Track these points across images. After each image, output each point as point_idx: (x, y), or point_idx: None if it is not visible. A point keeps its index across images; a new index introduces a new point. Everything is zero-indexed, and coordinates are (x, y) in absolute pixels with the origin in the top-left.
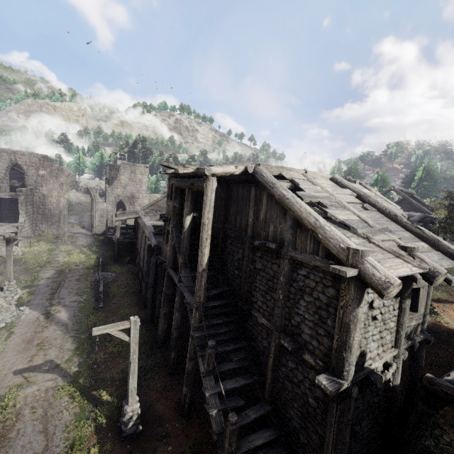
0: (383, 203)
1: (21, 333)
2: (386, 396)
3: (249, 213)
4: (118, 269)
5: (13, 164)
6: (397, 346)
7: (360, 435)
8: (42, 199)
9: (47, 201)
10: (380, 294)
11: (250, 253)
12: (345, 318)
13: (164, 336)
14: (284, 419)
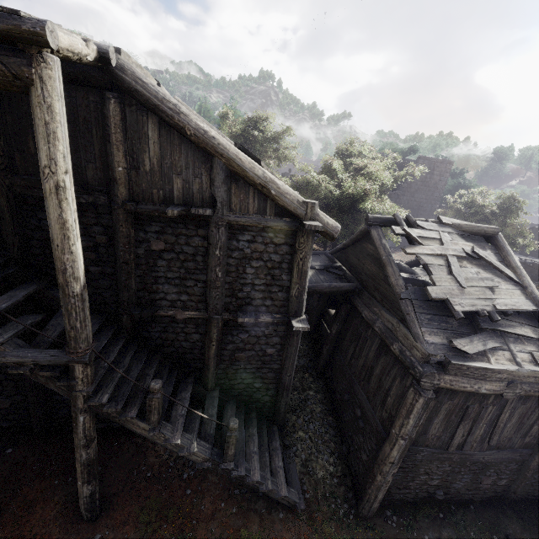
0: None
1: None
2: None
3: (113, 156)
4: None
5: None
6: None
7: None
8: None
9: None
10: (333, 238)
11: (131, 230)
12: (305, 268)
13: None
14: (234, 387)
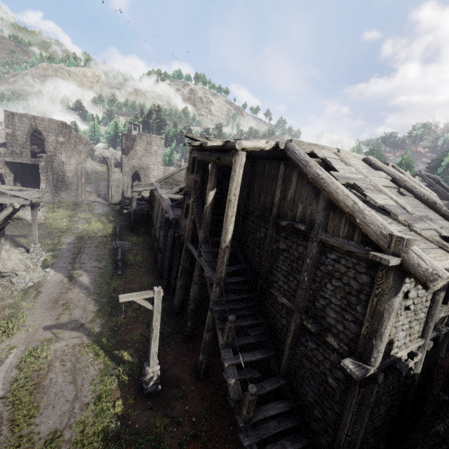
0: (421, 189)
1: (48, 293)
2: (406, 383)
3: (275, 192)
4: (134, 239)
5: (33, 129)
6: (424, 337)
7: (376, 417)
8: (62, 166)
9: (66, 169)
10: (425, 286)
11: (273, 233)
12: (379, 307)
13: (180, 306)
14: (299, 394)
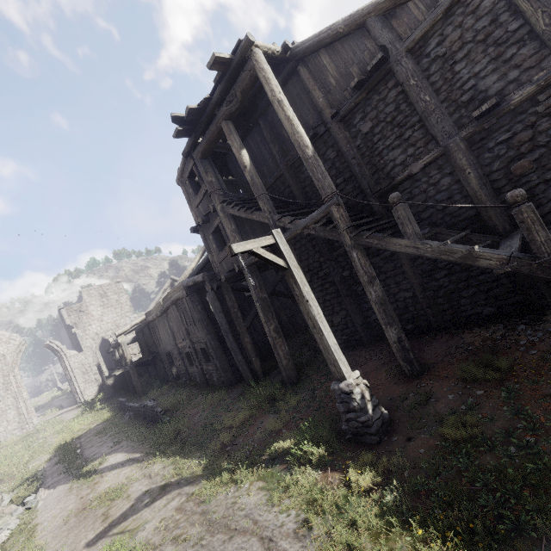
0: None
1: (55, 514)
2: None
3: (314, 97)
4: (155, 393)
5: None
6: None
7: None
8: None
9: None
10: None
11: (345, 133)
12: None
13: (293, 364)
14: (547, 220)
